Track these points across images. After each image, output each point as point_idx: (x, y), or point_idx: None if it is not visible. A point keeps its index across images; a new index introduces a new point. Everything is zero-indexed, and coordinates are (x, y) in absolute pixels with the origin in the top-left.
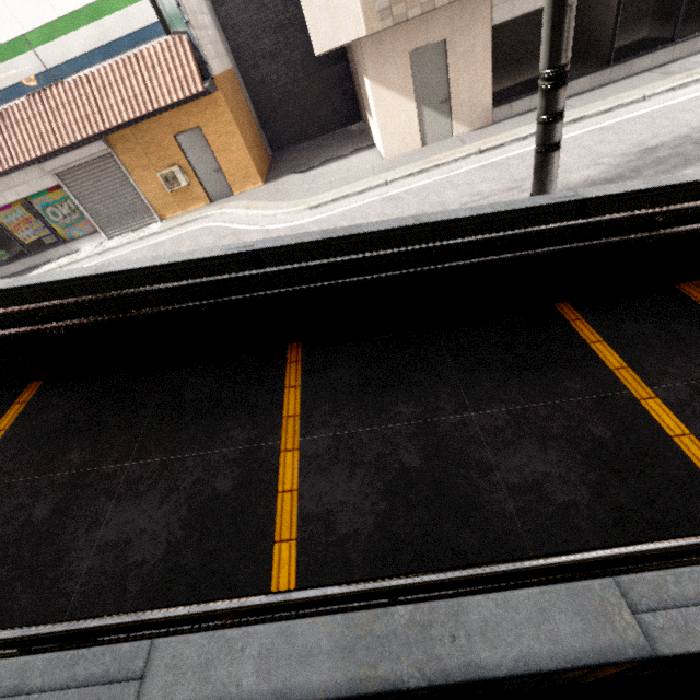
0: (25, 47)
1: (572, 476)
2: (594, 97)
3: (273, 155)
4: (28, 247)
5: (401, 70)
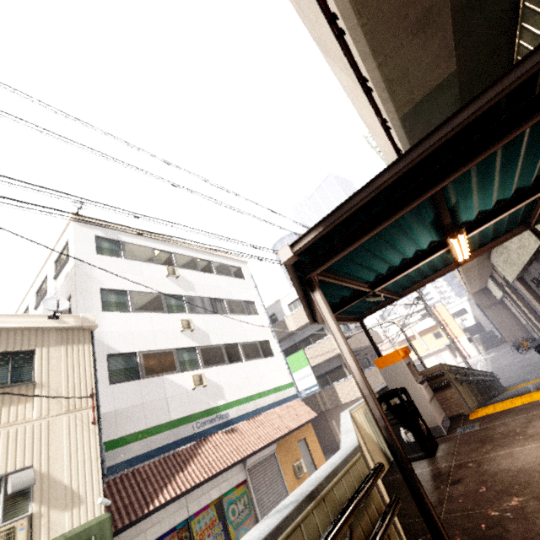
0: (252, 399)
1: None
2: None
3: None
4: None
5: None
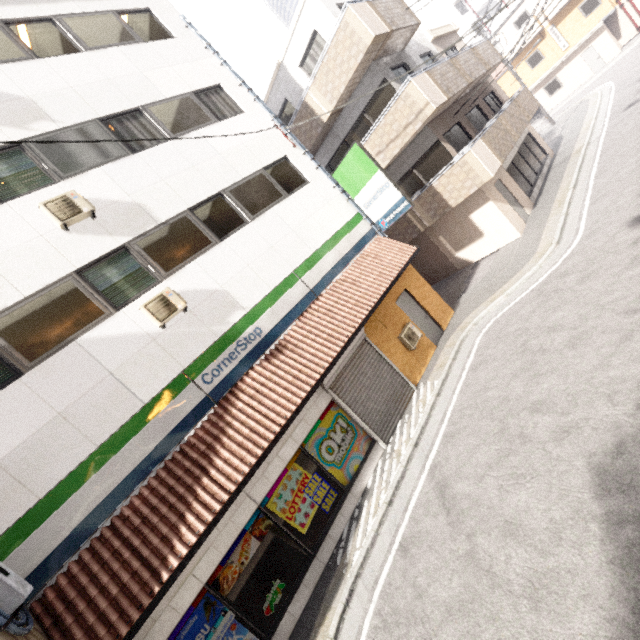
0: (294, 280)
1: None
2: (557, 175)
3: None
4: (306, 539)
5: (496, 193)
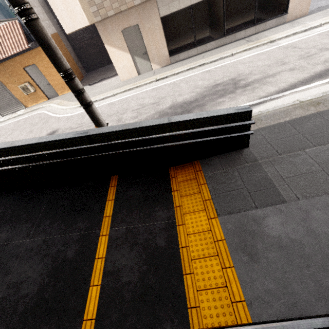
0: None
1: (38, 279)
2: (215, 52)
3: (86, 74)
4: None
5: (119, 39)
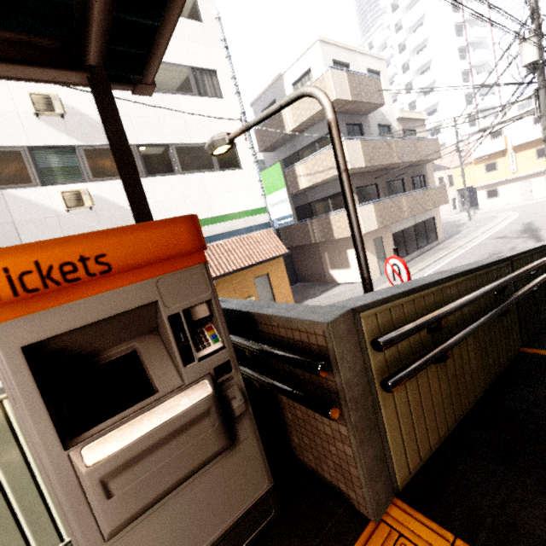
0: None
1: None
2: (427, 256)
3: None
4: None
5: (371, 245)
